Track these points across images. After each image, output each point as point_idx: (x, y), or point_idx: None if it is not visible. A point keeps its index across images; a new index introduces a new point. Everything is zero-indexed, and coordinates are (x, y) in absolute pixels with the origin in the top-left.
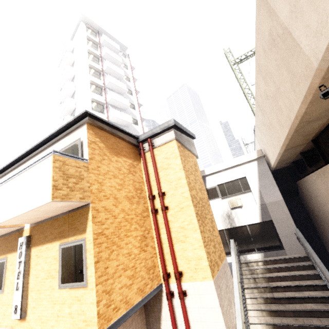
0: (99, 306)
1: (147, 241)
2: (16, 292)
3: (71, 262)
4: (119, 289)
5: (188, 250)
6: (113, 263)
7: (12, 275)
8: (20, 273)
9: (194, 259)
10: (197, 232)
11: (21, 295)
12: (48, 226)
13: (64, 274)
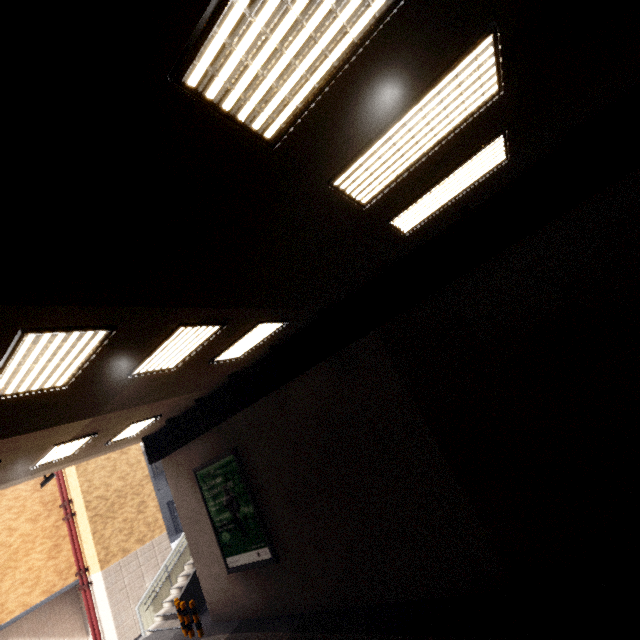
0: None
1: (62, 548)
2: None
3: None
4: (15, 599)
5: (89, 549)
6: (8, 583)
7: None
8: None
9: (92, 556)
10: (90, 534)
11: None
12: None
13: None
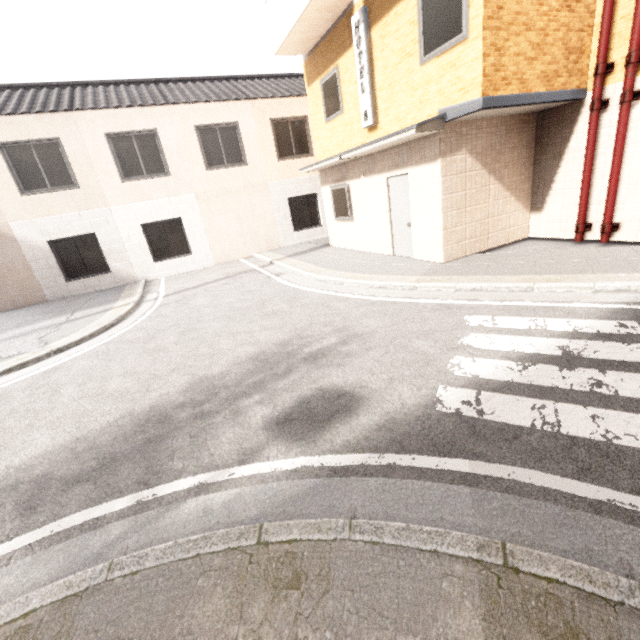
0: (485, 62)
1: None
2: (362, 97)
3: (440, 13)
4: (513, 55)
5: None
6: (511, 7)
7: (349, 86)
8: (363, 69)
9: None
10: None
11: (369, 97)
12: None
13: (427, 39)
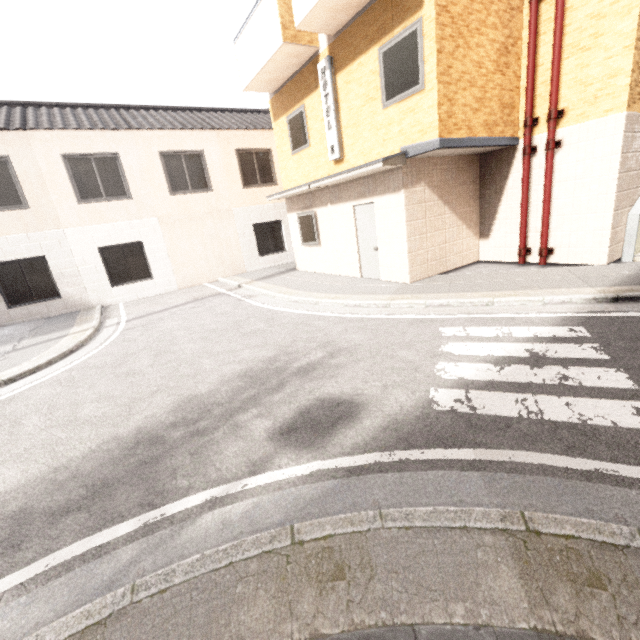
0: (440, 110)
1: (509, 61)
2: (329, 133)
3: (399, 67)
4: (461, 106)
5: (592, 65)
6: (458, 67)
7: (316, 123)
8: (330, 109)
9: (600, 80)
10: (630, 16)
11: (336, 133)
12: (356, 30)
13: (388, 88)
